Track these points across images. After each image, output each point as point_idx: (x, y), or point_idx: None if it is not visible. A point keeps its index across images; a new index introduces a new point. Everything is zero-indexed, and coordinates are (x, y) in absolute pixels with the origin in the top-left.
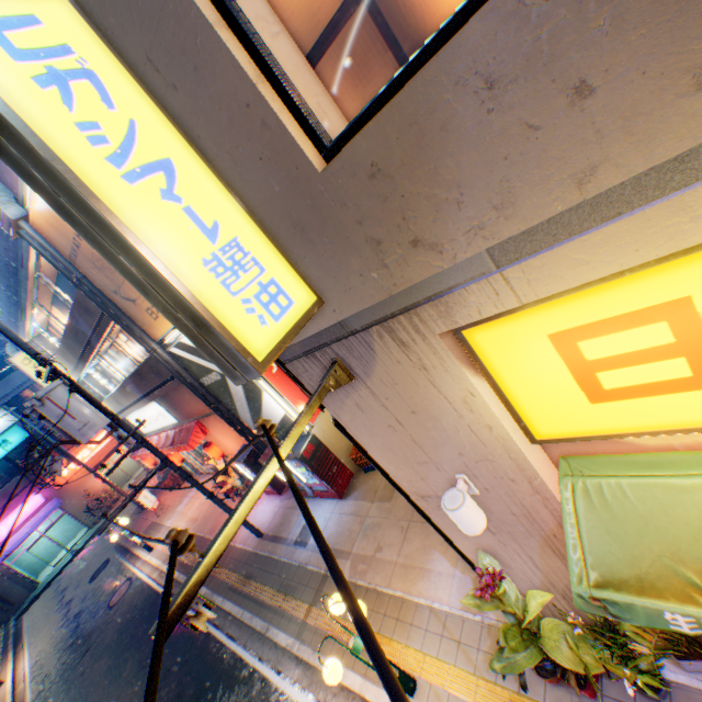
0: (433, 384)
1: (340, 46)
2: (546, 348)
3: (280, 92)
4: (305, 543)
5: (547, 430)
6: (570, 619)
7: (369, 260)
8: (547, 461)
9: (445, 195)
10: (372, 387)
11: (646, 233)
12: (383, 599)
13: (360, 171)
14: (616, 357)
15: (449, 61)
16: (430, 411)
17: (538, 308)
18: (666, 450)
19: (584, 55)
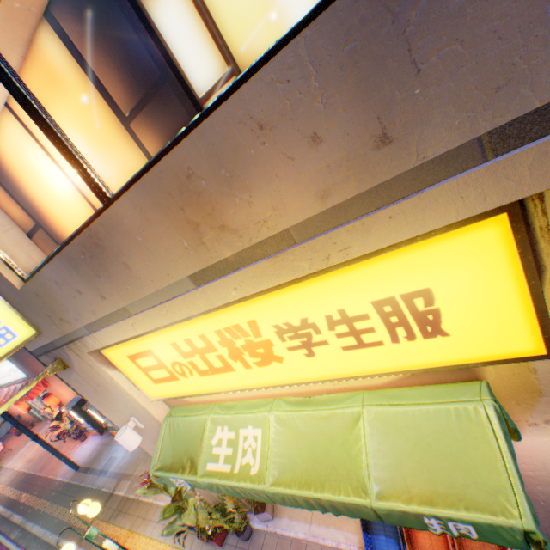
0: (99, 372)
1: (40, 237)
2: (130, 360)
3: (2, 259)
4: (107, 471)
5: (152, 394)
6: (198, 496)
7: (51, 321)
8: (169, 408)
9: (63, 307)
10: (78, 372)
11: (119, 331)
12: (141, 505)
13: (33, 293)
14: (150, 366)
15: (44, 274)
16: (105, 385)
17: (118, 346)
18: (198, 403)
19: (76, 284)
